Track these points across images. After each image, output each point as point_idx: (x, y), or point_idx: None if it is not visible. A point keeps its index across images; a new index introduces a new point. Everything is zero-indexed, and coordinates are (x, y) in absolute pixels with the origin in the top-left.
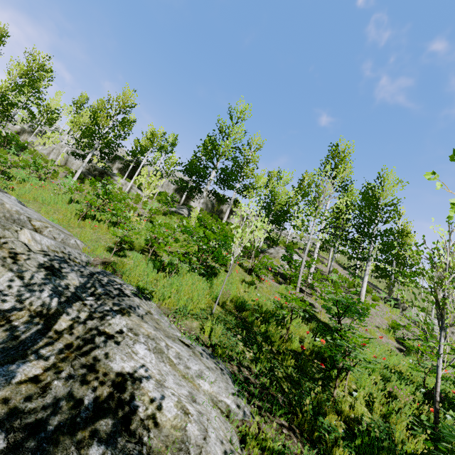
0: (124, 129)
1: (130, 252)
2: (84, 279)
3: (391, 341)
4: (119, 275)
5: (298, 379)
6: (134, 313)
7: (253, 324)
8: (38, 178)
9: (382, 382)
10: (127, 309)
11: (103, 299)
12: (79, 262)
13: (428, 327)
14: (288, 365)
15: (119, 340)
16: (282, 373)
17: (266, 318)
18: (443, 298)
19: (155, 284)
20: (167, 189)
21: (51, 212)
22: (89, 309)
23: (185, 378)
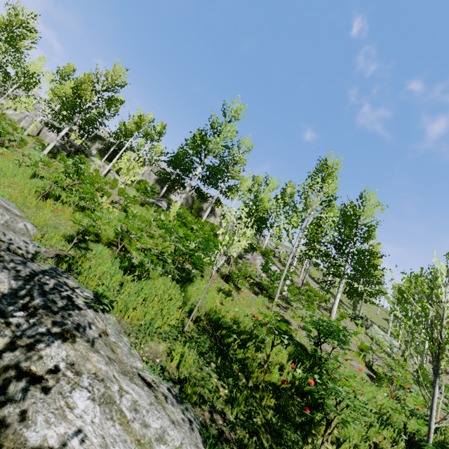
0: (109, 109)
1: (95, 245)
2: (19, 283)
3: (361, 366)
4: (75, 274)
5: (279, 427)
6: (82, 336)
7: (229, 347)
8: (0, 145)
9: (365, 426)
10: (72, 331)
11: (39, 315)
12: (23, 254)
13: (423, 372)
14: (268, 405)
15: (50, 386)
16: (261, 419)
17: (243, 339)
18: (443, 343)
19: (118, 289)
20: (148, 178)
21: (5, 186)
22: (12, 332)
23: (139, 445)
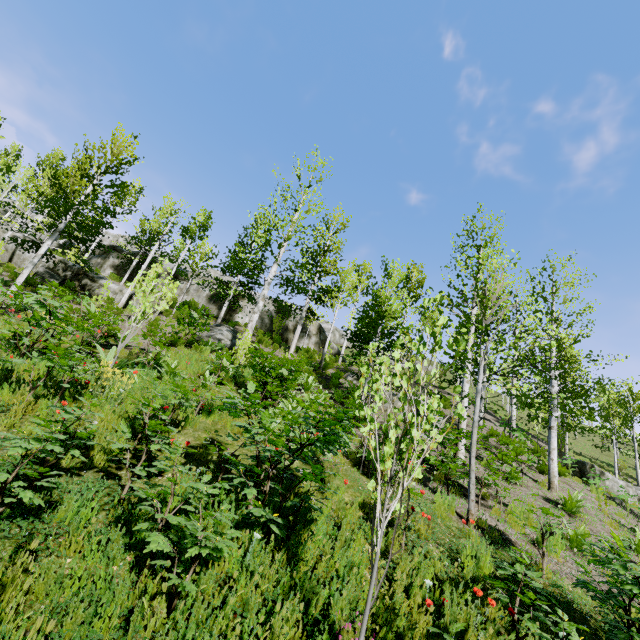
0: (122, 203)
1: (72, 483)
2: None
3: None
4: None
5: None
6: None
7: None
8: None
9: None
10: None
11: None
12: None
13: None
14: None
15: None
16: None
17: None
18: None
19: None
20: (196, 297)
21: None
22: None
23: None
